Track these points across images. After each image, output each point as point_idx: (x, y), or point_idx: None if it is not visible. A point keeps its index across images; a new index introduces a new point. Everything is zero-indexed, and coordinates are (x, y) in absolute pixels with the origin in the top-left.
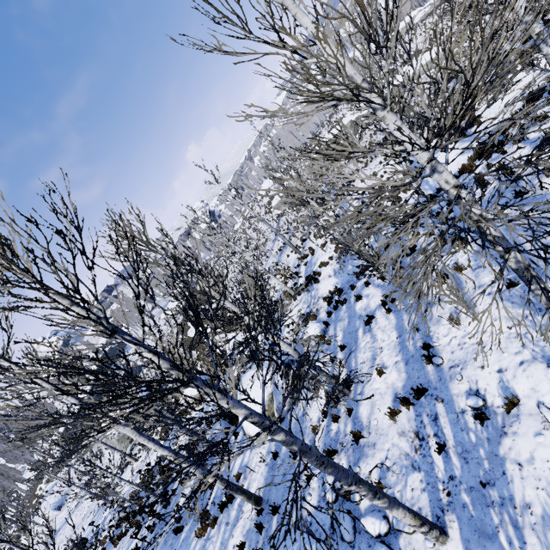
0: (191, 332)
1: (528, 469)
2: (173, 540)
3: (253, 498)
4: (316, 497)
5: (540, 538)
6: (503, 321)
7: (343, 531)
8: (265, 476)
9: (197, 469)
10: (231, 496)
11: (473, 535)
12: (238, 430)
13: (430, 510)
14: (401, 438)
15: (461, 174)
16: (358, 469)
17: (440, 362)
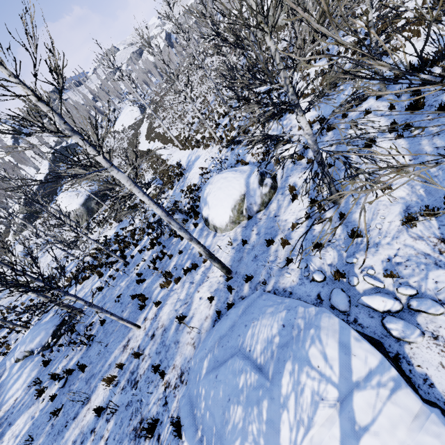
0: (141, 146)
1: None
2: (135, 287)
3: (226, 268)
4: (297, 275)
5: None
6: None
7: (338, 303)
8: (232, 256)
9: (185, 234)
10: (196, 265)
11: None
12: (197, 222)
13: None
14: (418, 242)
15: None
16: (356, 260)
17: None
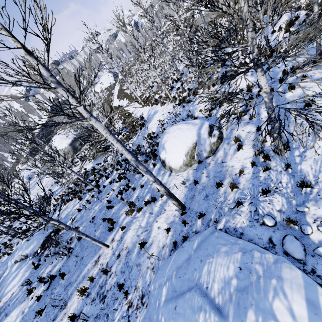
0: (113, 103)
1: None
2: (105, 211)
3: (181, 204)
4: (247, 217)
5: None
6: None
7: (292, 250)
8: (186, 193)
9: (150, 176)
10: (155, 198)
11: None
12: (155, 163)
13: None
14: None
15: None
16: (307, 210)
17: None
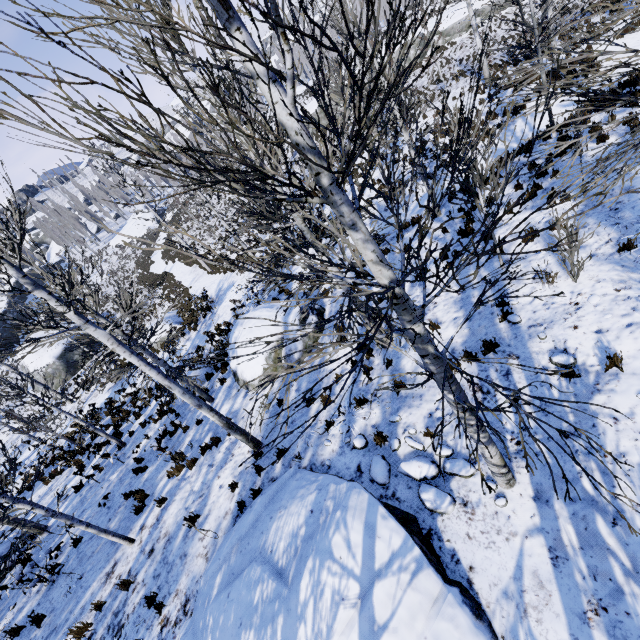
0: (155, 268)
1: (626, 423)
2: (132, 479)
3: (254, 440)
4: (338, 443)
5: (633, 483)
6: (609, 284)
7: (376, 474)
8: (266, 422)
9: (192, 400)
10: (218, 439)
11: (548, 480)
12: (225, 377)
13: None
14: None
15: (566, 126)
16: (399, 418)
17: (518, 320)
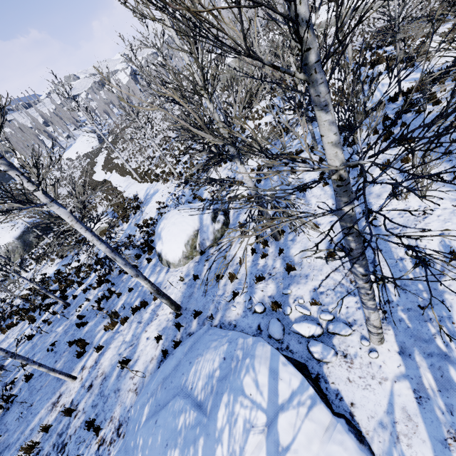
0: (96, 176)
1: None
2: (74, 331)
3: (175, 304)
4: (242, 308)
5: None
6: (448, 201)
7: (273, 332)
8: (184, 291)
9: (131, 270)
10: (145, 303)
11: (409, 339)
12: (151, 258)
13: (365, 322)
14: (336, 273)
15: (409, 93)
16: (290, 291)
17: (379, 224)
